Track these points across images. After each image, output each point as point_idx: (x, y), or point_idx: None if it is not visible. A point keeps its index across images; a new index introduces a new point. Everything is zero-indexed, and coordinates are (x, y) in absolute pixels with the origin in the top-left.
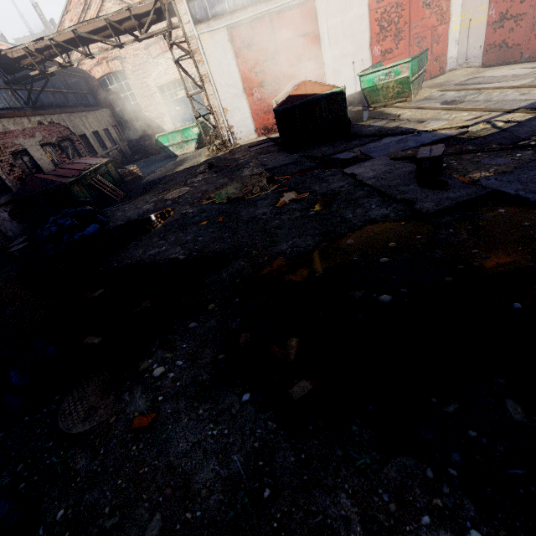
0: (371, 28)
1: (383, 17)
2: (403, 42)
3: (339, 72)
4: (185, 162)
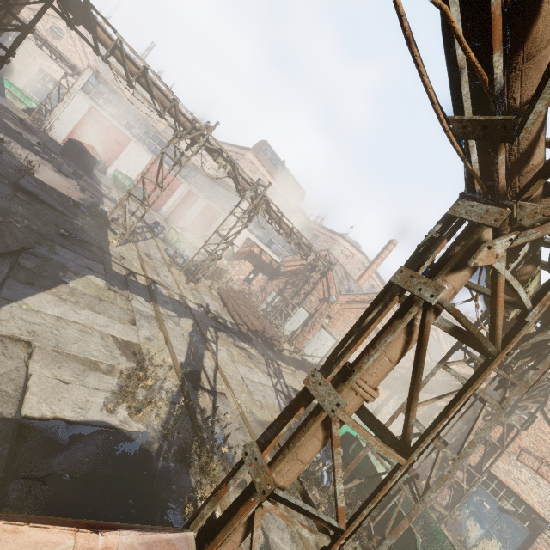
0: (144, 170)
1: (150, 173)
2: (151, 187)
3: (121, 168)
4: (8, 105)
